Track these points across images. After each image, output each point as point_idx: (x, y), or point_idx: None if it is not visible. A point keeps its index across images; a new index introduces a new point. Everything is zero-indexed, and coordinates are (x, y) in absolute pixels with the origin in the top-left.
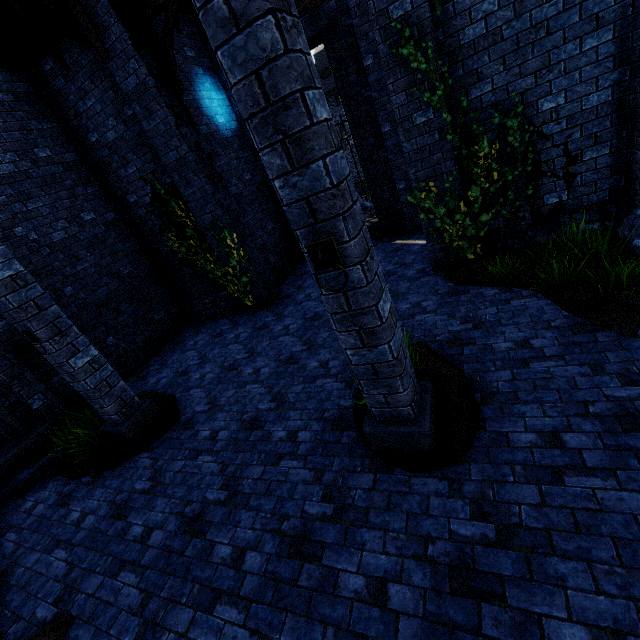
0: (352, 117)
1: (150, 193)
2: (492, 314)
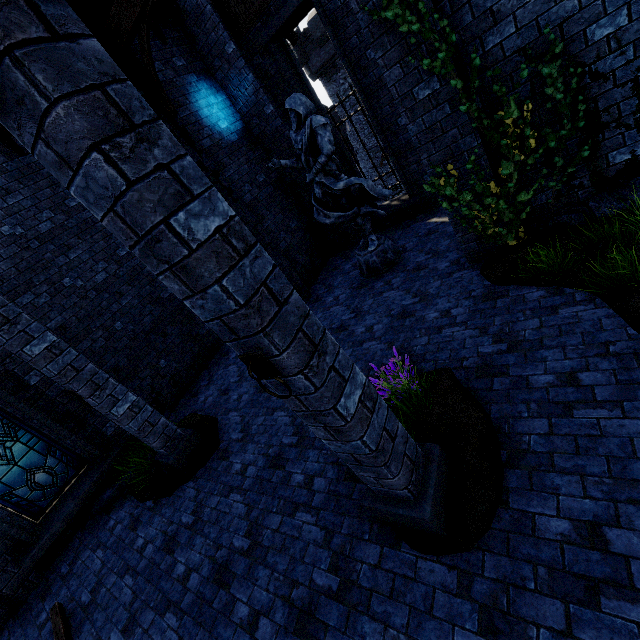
0: (360, 87)
1: None
2: (533, 329)
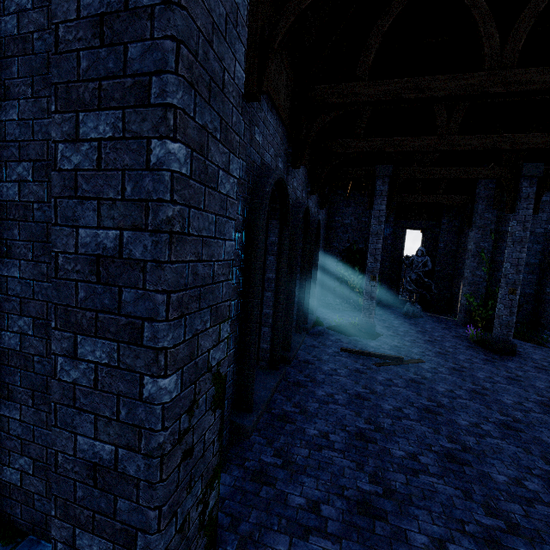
0: None
1: (347, 247)
2: None
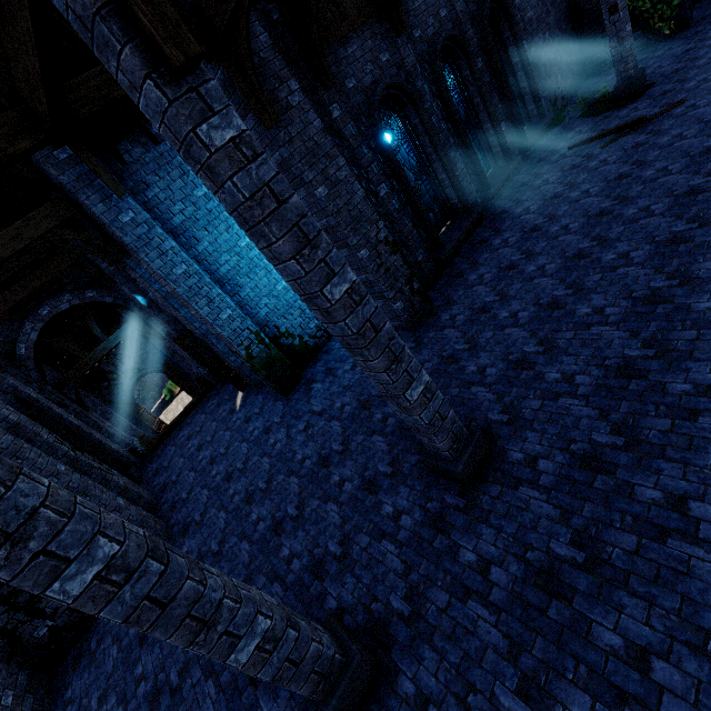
0: None
1: None
2: None
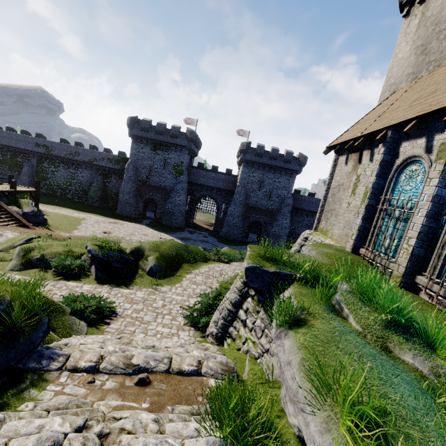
0: None
1: None
2: None
